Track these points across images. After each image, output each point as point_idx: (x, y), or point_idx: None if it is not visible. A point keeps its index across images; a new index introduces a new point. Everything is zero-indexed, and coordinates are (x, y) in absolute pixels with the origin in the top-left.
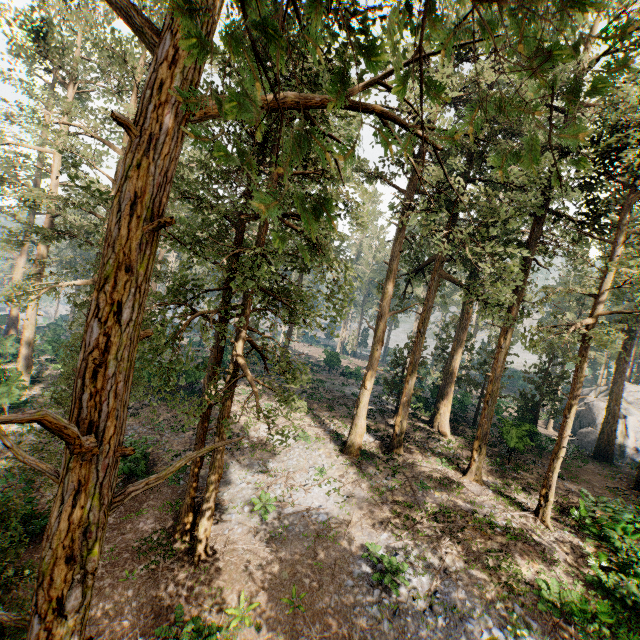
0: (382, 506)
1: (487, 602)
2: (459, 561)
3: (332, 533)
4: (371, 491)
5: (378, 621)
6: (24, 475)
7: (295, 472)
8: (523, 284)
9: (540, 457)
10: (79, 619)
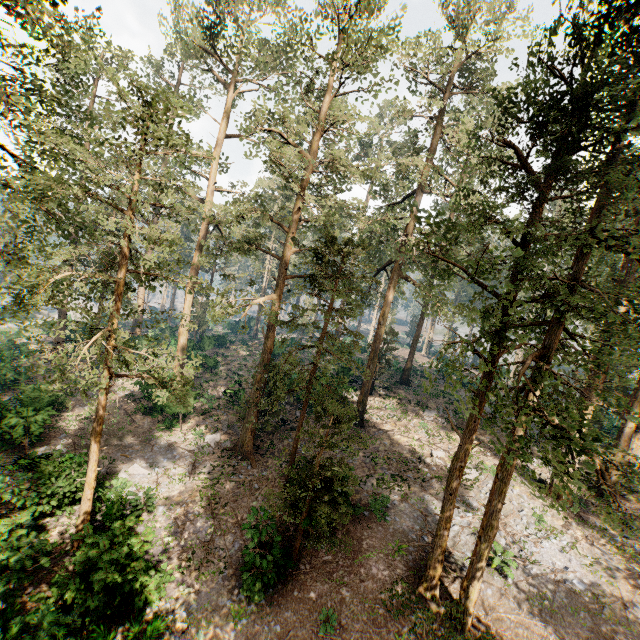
0: None
1: None
2: None
3: (606, 610)
4: (616, 552)
5: None
6: (284, 517)
7: (507, 516)
8: None
9: None
10: None
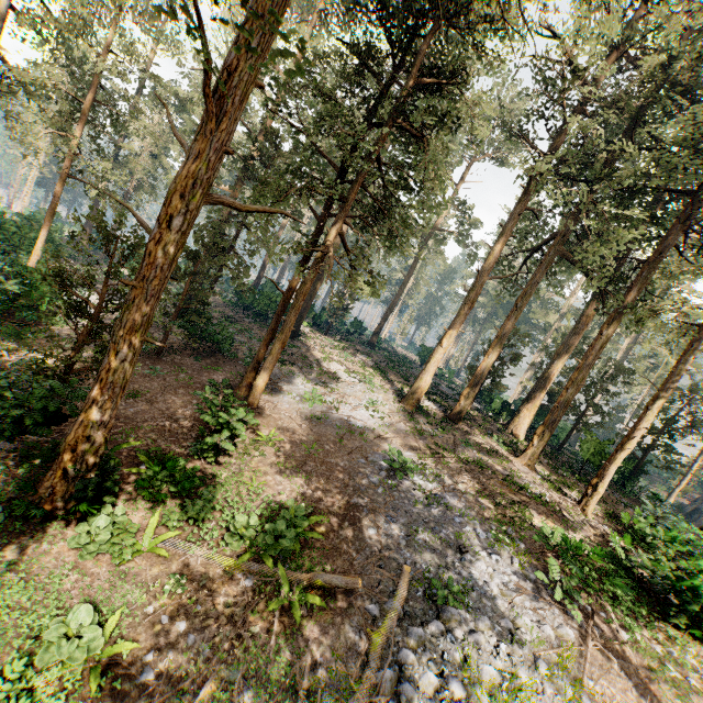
0: (418, 439)
1: (482, 517)
2: (472, 491)
3: (363, 435)
4: (413, 430)
5: (375, 486)
6: None
7: (350, 396)
8: (651, 270)
9: (623, 495)
10: (177, 240)
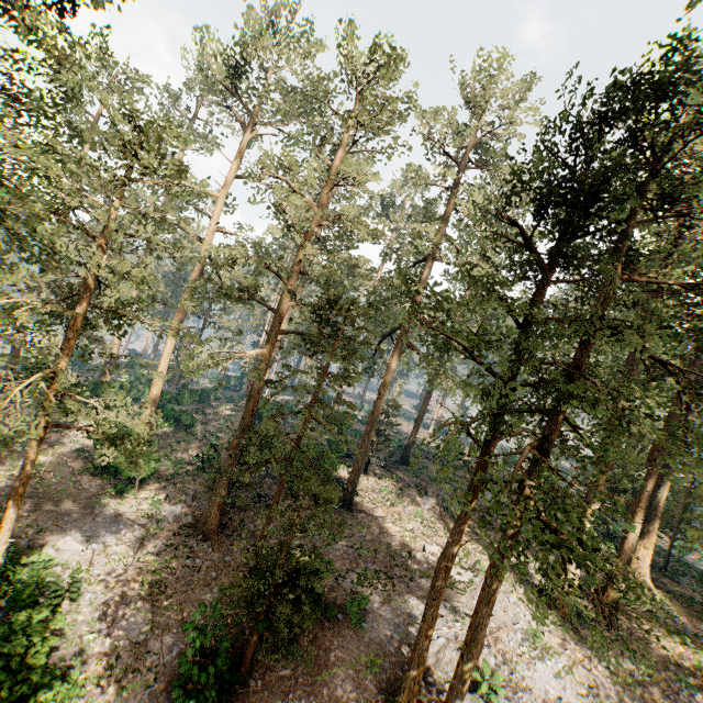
0: None
1: None
2: None
3: None
4: (615, 680)
5: None
6: (235, 617)
7: (500, 629)
8: None
9: None
10: None
